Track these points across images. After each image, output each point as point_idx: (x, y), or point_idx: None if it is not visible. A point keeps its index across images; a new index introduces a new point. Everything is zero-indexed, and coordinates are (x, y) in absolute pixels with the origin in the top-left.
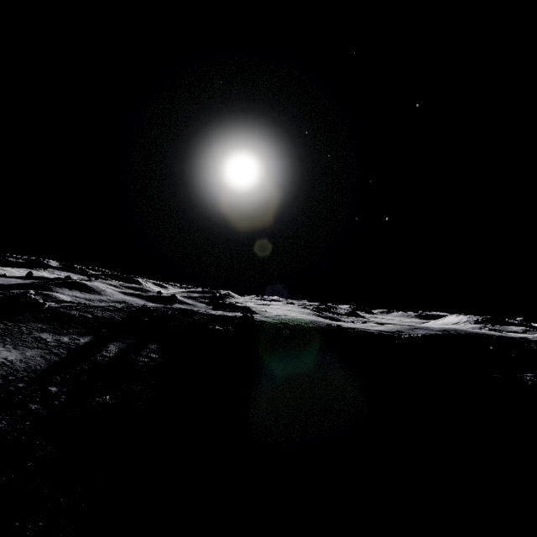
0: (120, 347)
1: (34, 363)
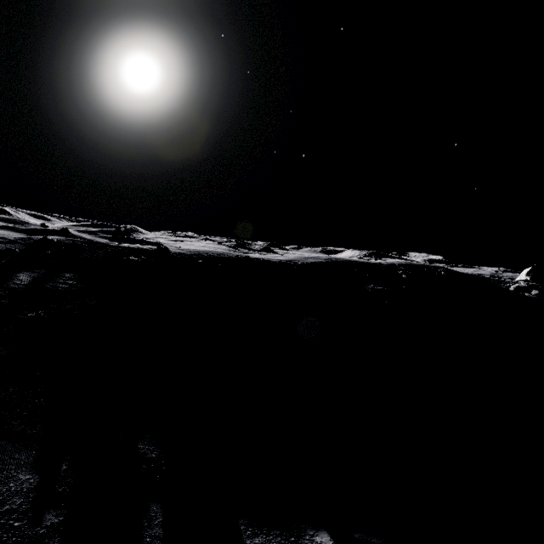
0: (32, 276)
1: None
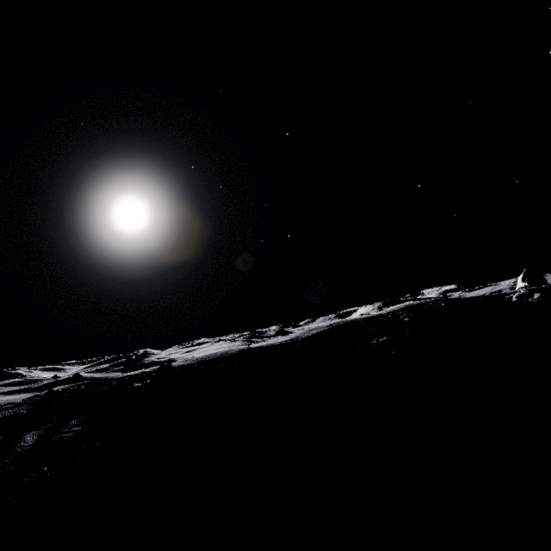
0: (38, 434)
1: None
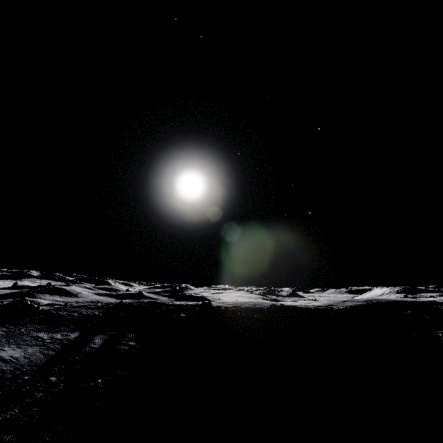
0: (104, 339)
1: (35, 358)
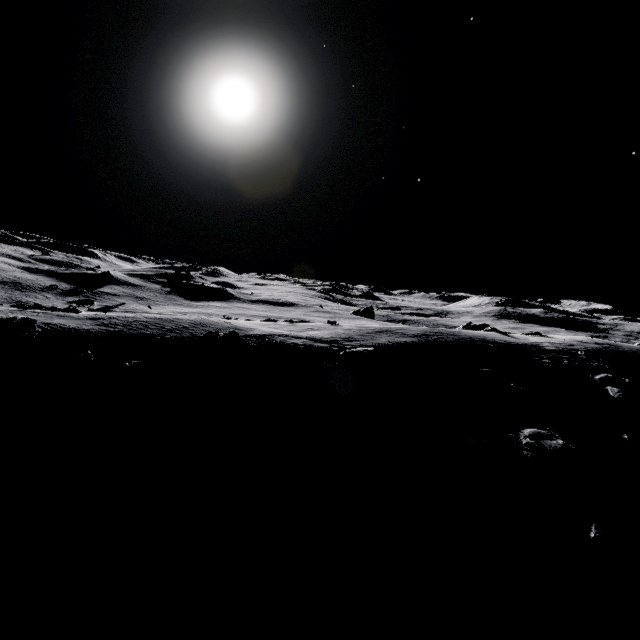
0: None
1: None
